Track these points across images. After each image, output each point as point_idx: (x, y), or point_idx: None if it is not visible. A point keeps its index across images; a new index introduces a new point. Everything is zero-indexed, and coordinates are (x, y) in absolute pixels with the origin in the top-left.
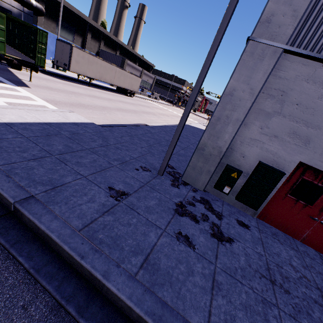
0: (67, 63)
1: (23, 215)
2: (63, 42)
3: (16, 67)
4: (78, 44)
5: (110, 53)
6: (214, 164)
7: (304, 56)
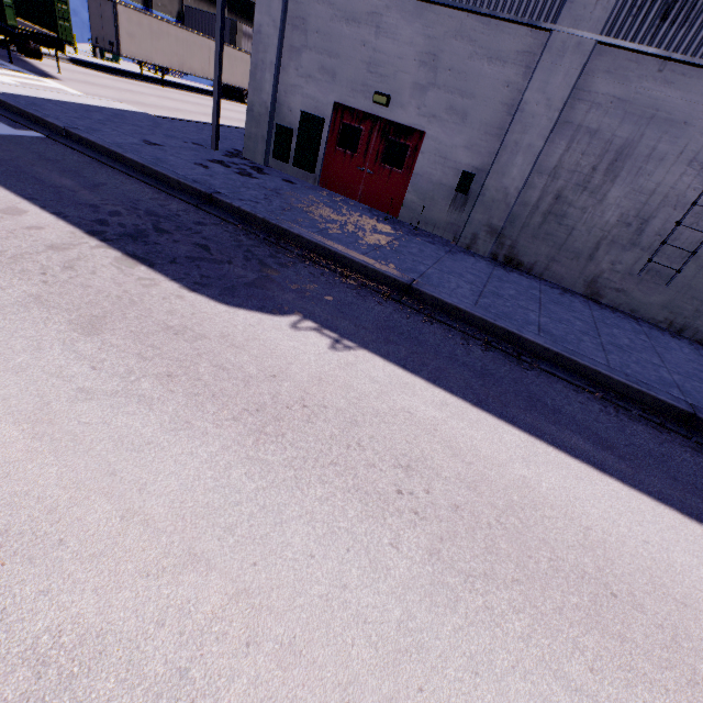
0: (114, 40)
1: (72, 134)
2: None
3: (34, 56)
4: None
5: (205, 13)
6: (266, 127)
7: None
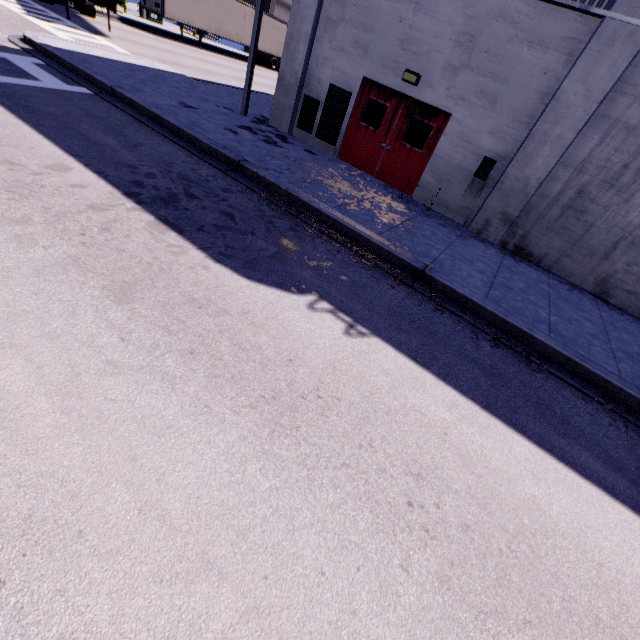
0: (159, 2)
1: (117, 92)
2: None
3: (89, 13)
4: None
5: None
6: (294, 97)
7: None
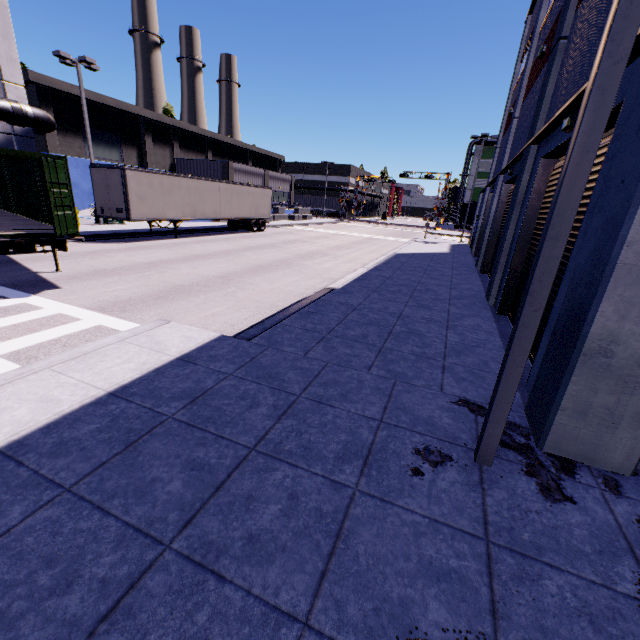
0: (122, 206)
1: None
2: (105, 168)
3: (25, 249)
4: (132, 163)
5: (196, 161)
6: None
7: None
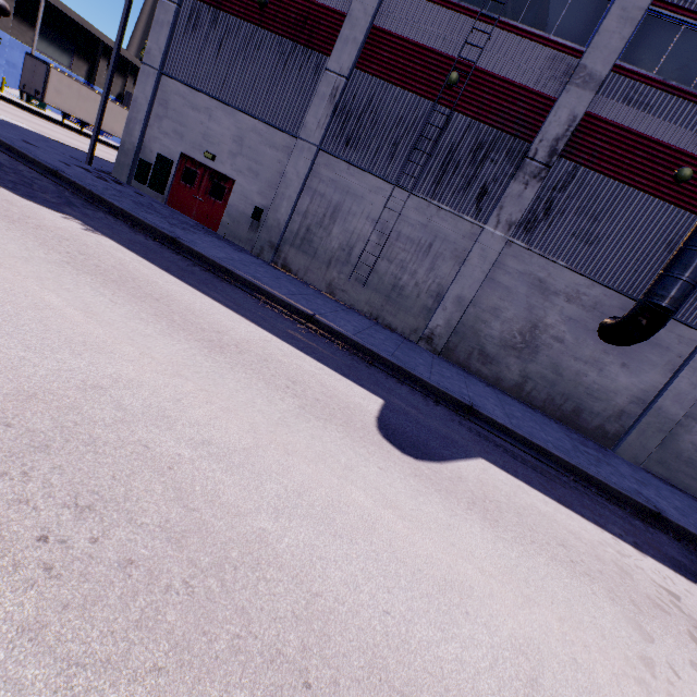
0: (41, 90)
1: None
2: (37, 60)
3: None
4: (80, 74)
5: None
6: (132, 158)
7: (170, 78)
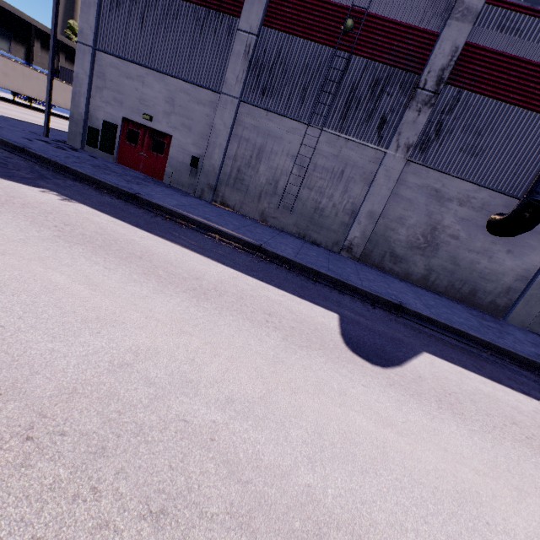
0: None
1: None
2: None
3: None
4: (20, 57)
5: None
6: (82, 127)
7: (103, 52)
